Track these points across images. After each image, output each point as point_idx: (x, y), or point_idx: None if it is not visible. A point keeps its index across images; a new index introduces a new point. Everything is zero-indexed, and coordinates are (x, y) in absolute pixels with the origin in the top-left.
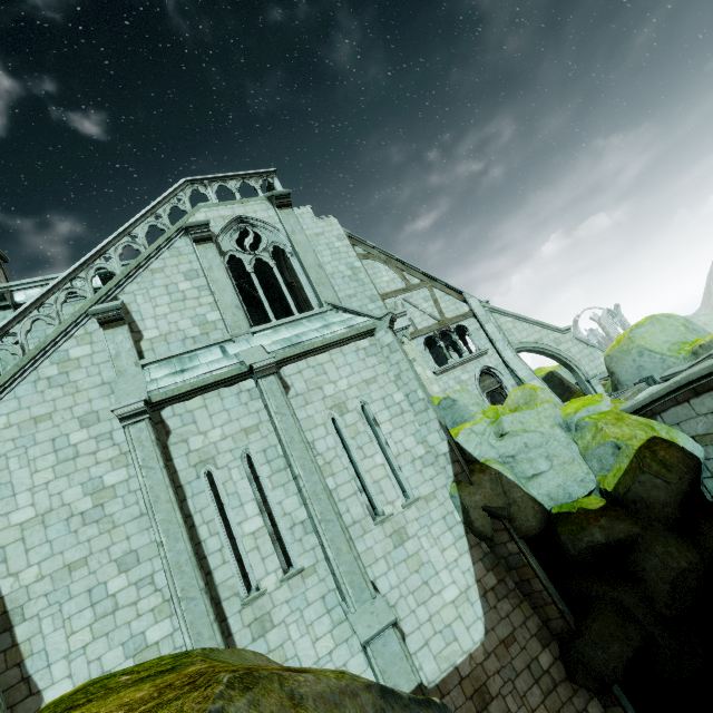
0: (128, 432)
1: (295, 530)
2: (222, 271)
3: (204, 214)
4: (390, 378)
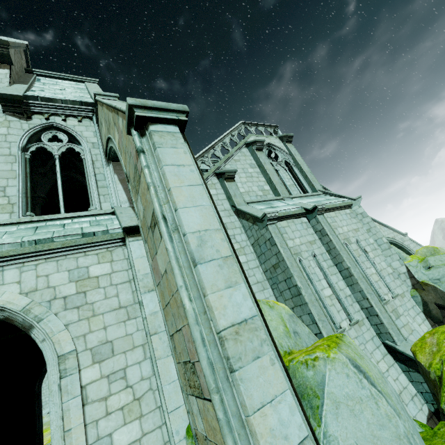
0: (270, 228)
1: (348, 299)
2: (270, 165)
3: (253, 139)
4: (364, 230)
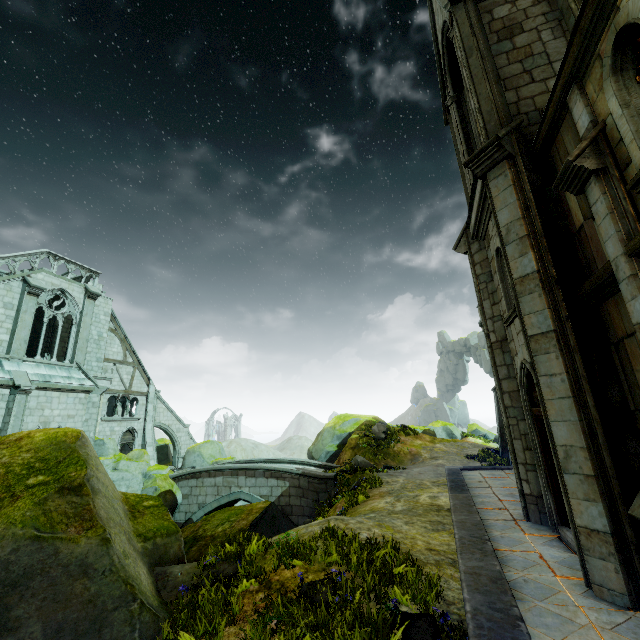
0: None
1: None
2: (31, 316)
3: (43, 276)
4: (83, 419)
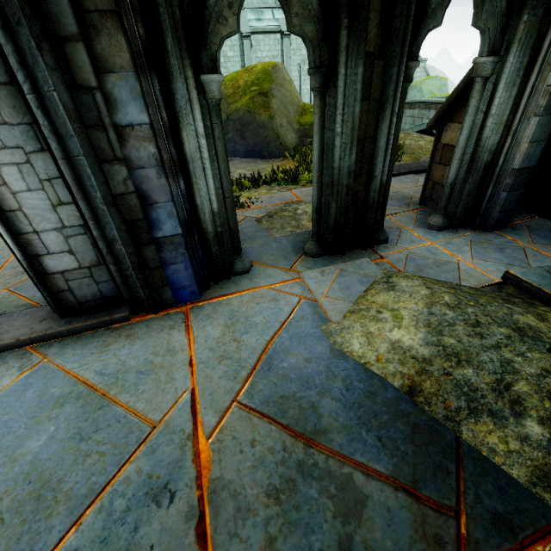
0: (244, 42)
1: None
2: None
3: None
4: None
